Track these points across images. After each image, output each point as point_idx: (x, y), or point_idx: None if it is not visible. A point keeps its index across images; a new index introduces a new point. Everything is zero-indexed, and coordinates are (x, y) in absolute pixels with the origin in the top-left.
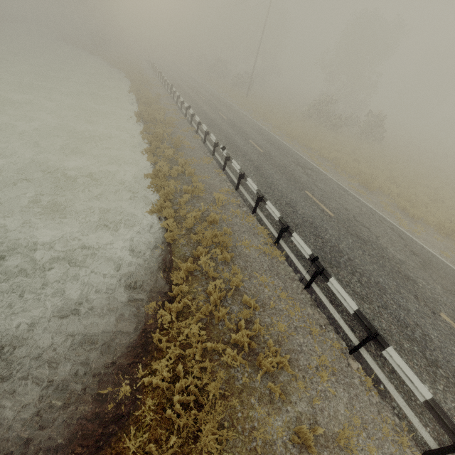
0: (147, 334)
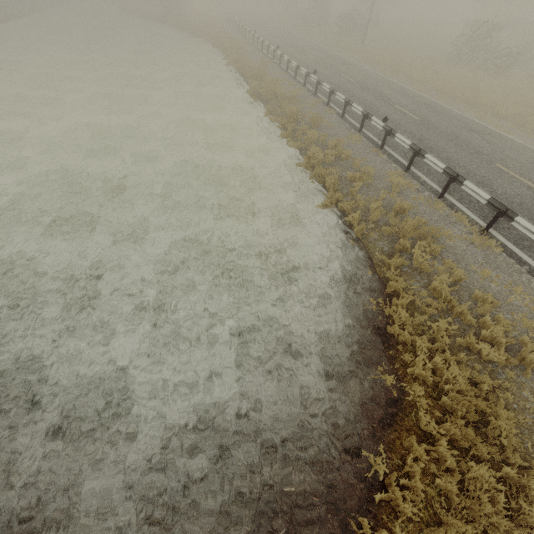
0: (381, 330)
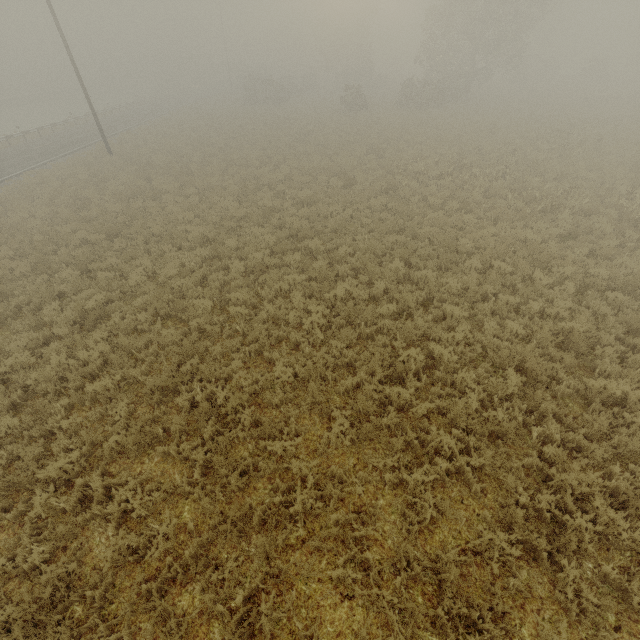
0: None
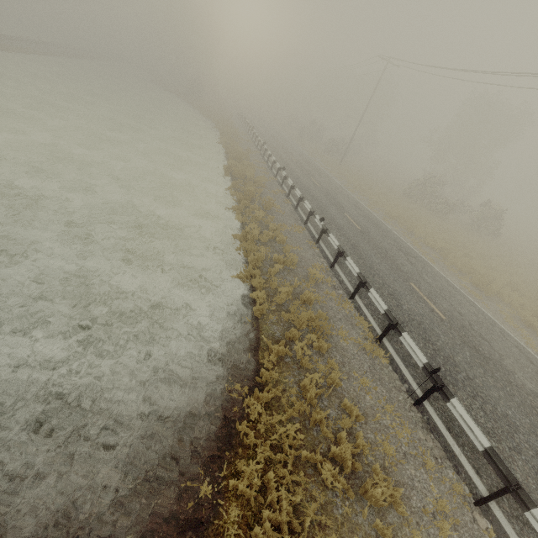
0: (231, 423)
